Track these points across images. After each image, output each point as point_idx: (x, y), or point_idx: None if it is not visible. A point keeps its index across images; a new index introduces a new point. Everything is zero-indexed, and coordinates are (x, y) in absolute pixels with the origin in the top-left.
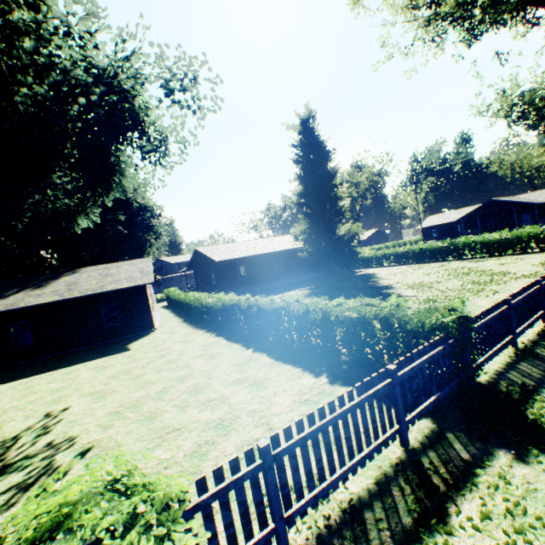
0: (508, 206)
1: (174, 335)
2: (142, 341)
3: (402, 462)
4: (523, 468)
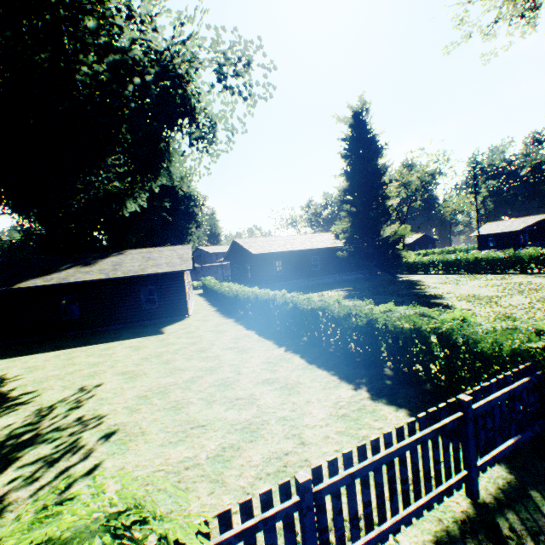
0: None
1: (207, 324)
2: (176, 326)
3: (470, 520)
4: None
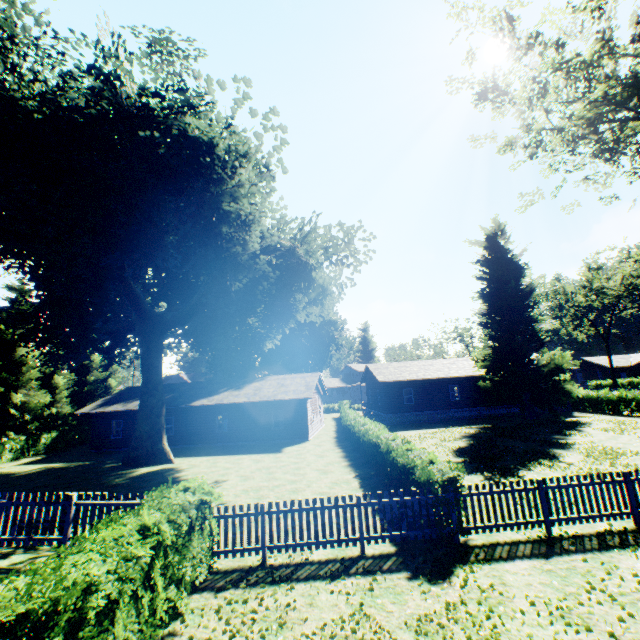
0: None
1: (317, 448)
2: (293, 447)
3: (350, 557)
4: (403, 581)
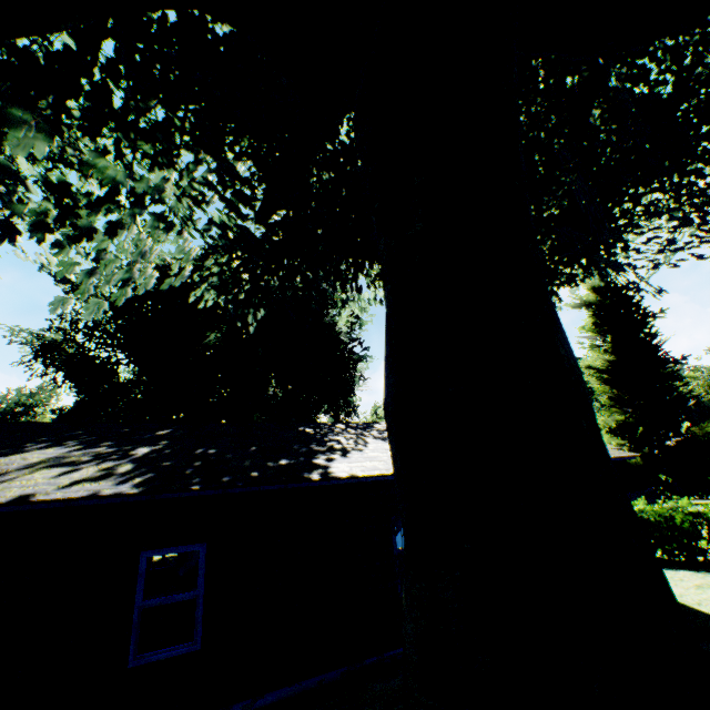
0: None
1: None
2: None
3: None
4: None
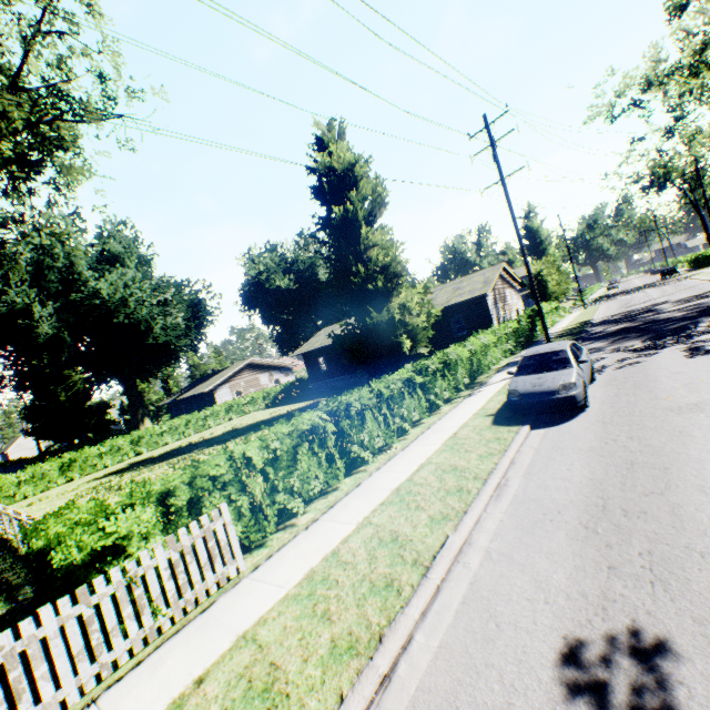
0: None
1: None
2: None
3: None
4: None
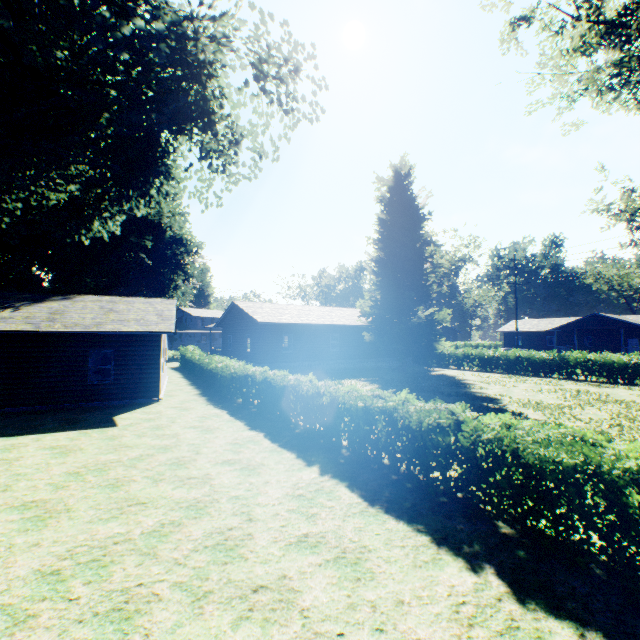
0: (615, 325)
1: (187, 415)
2: (137, 415)
3: None
4: None
